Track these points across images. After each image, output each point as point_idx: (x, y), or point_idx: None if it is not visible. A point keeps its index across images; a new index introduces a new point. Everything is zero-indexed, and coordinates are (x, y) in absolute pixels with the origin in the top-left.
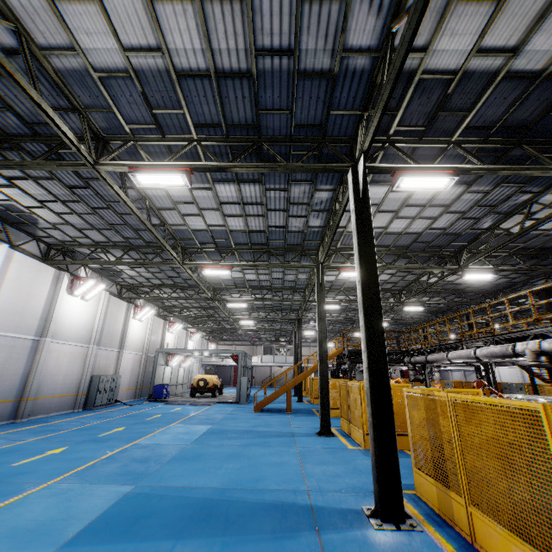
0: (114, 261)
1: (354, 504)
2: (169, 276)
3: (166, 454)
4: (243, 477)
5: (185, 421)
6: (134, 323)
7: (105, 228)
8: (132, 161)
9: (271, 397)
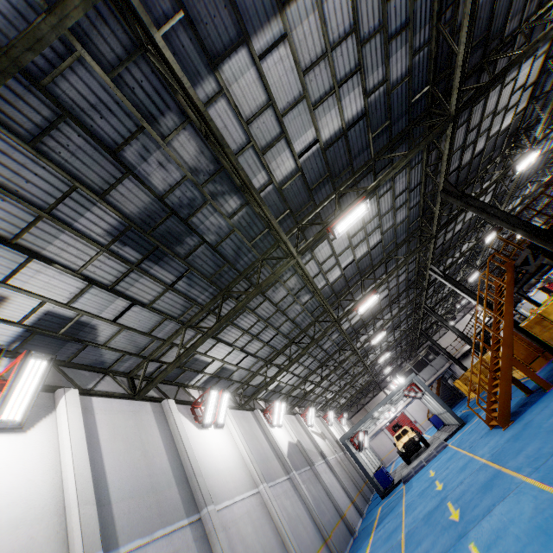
0: None
1: None
2: None
3: None
4: None
5: None
6: None
7: None
8: None
9: None
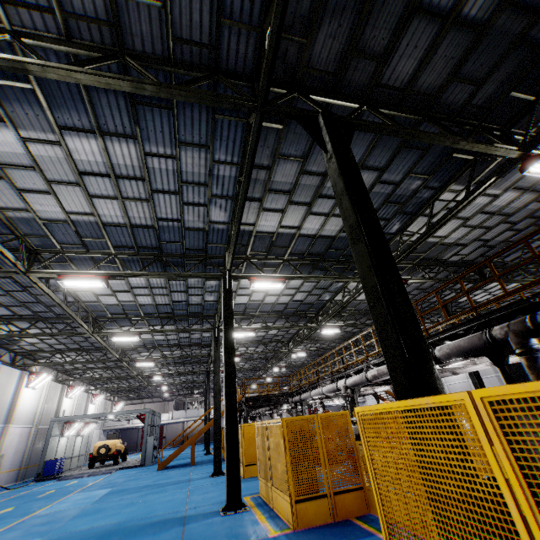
0: (19, 334)
1: (216, 508)
2: (75, 341)
3: (67, 514)
4: (138, 513)
5: (84, 490)
6: (26, 391)
7: (15, 304)
8: (60, 270)
9: (176, 452)
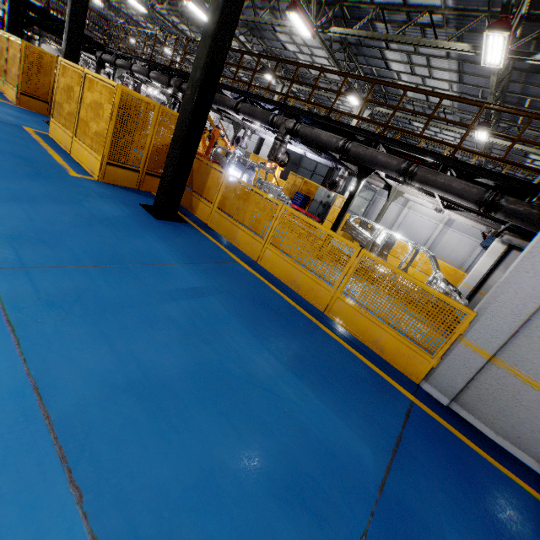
0: None
1: None
2: None
3: None
4: None
5: None
6: None
7: None
8: None
9: None
